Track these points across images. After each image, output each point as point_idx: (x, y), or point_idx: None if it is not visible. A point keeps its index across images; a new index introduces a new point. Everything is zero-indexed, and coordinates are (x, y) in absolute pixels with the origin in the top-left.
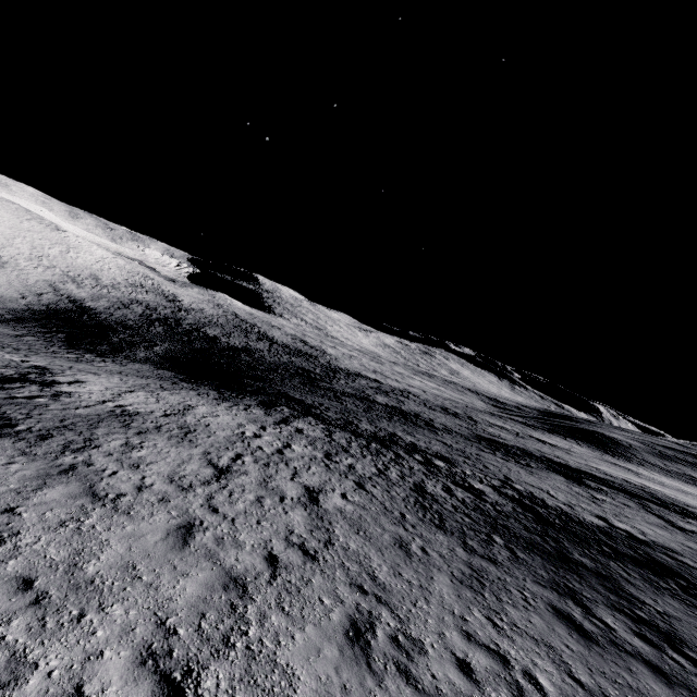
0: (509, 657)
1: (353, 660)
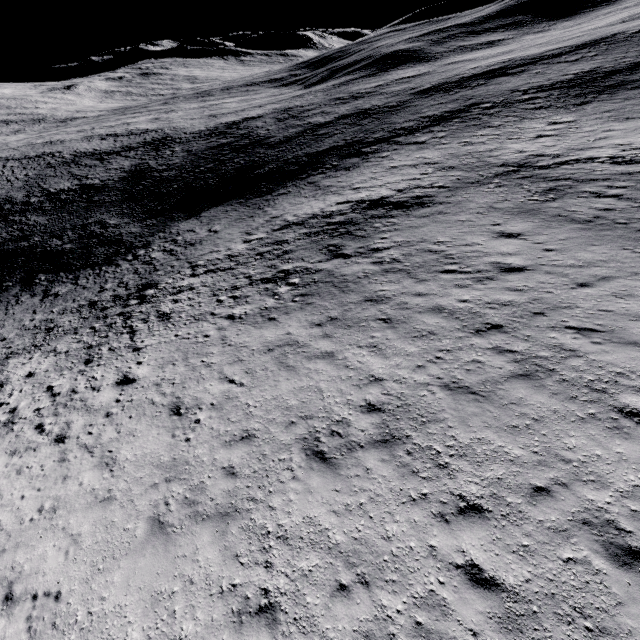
0: None
1: None
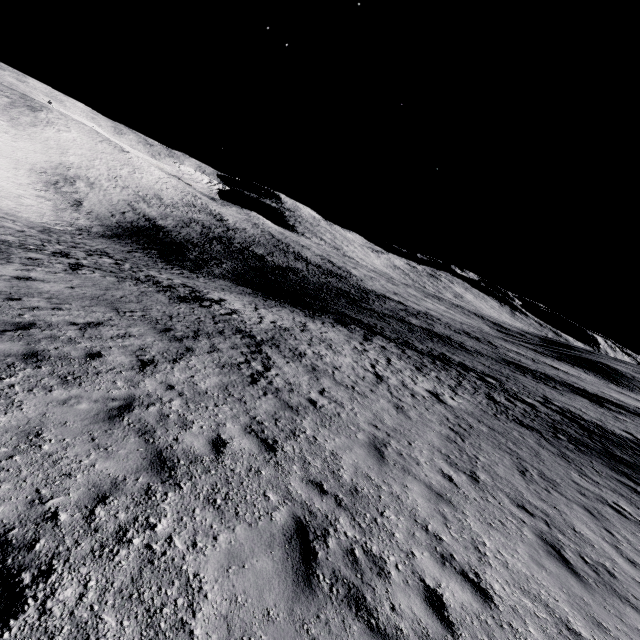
0: (602, 495)
1: (530, 482)
